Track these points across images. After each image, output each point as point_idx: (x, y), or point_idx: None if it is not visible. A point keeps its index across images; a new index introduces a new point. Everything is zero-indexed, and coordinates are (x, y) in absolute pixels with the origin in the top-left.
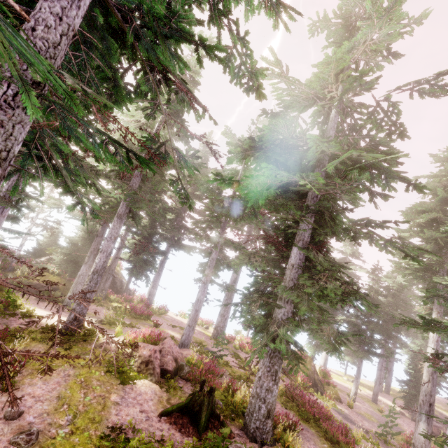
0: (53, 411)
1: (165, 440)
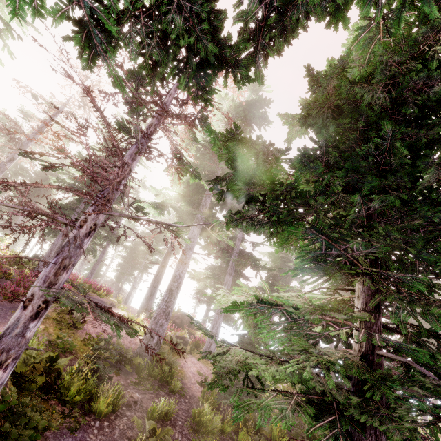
0: None
1: None
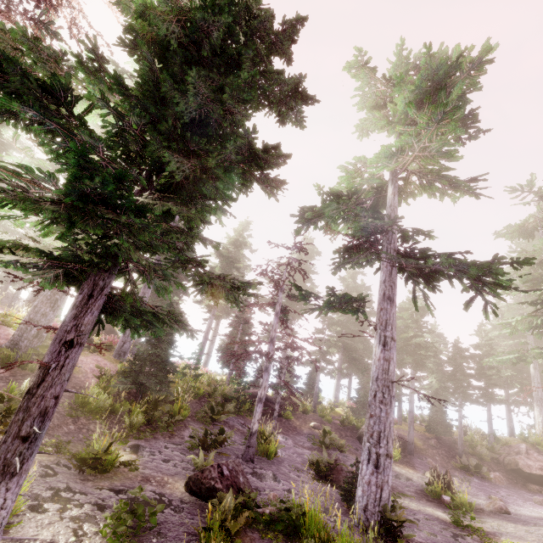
0: None
1: None
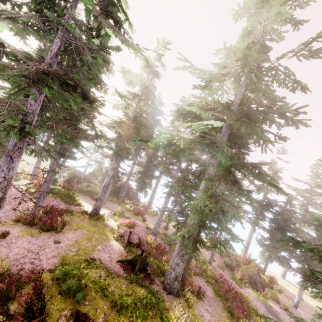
0: (71, 245)
1: (114, 272)
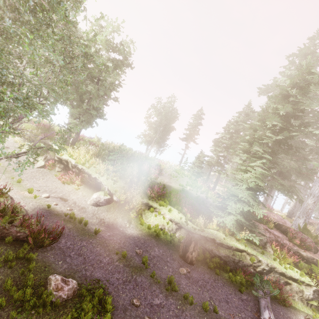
0: None
1: None
